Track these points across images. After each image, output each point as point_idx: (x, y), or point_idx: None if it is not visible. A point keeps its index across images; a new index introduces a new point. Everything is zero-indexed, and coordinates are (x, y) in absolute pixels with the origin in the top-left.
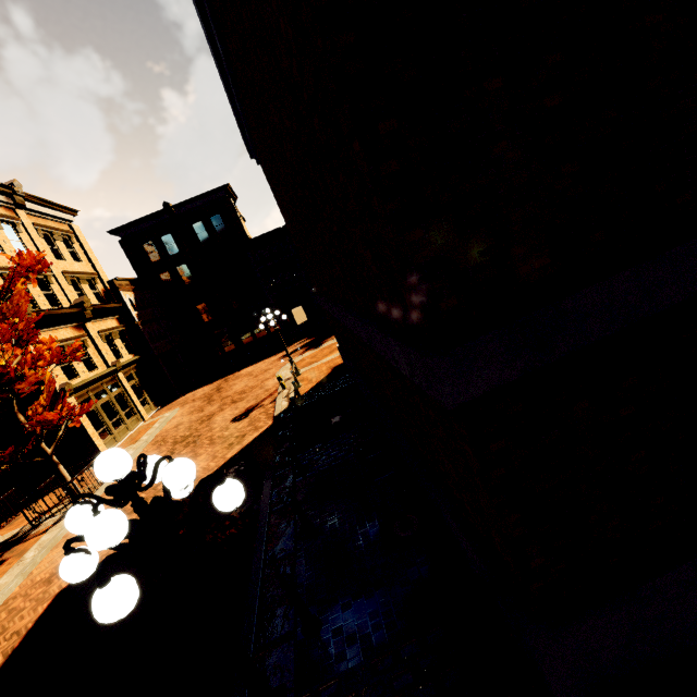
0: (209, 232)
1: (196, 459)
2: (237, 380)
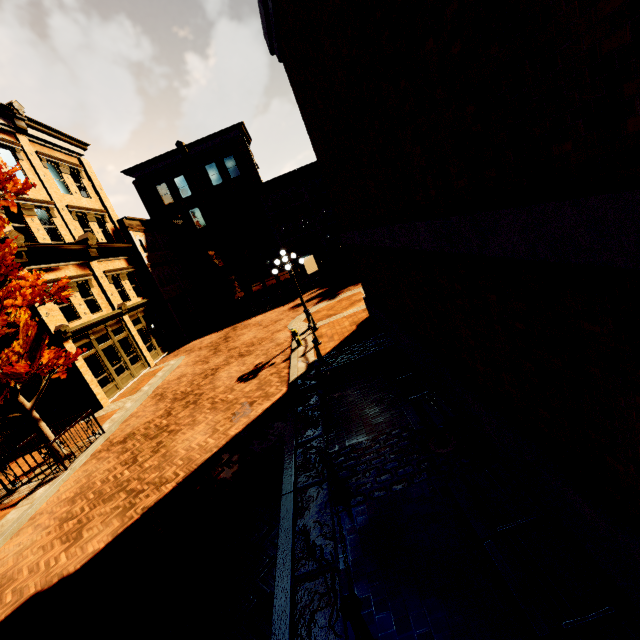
0: (222, 174)
1: (193, 428)
2: (246, 330)
